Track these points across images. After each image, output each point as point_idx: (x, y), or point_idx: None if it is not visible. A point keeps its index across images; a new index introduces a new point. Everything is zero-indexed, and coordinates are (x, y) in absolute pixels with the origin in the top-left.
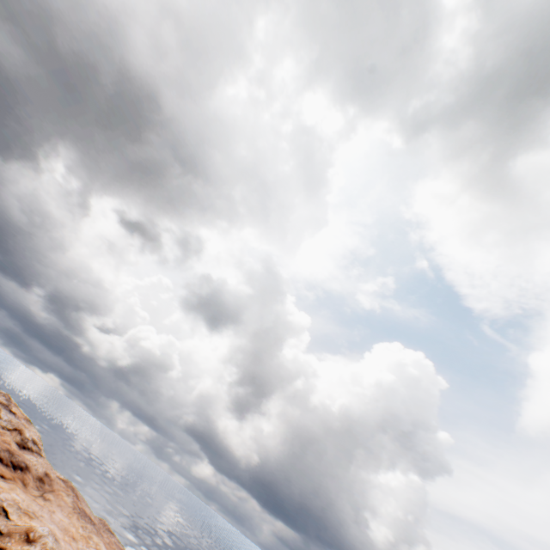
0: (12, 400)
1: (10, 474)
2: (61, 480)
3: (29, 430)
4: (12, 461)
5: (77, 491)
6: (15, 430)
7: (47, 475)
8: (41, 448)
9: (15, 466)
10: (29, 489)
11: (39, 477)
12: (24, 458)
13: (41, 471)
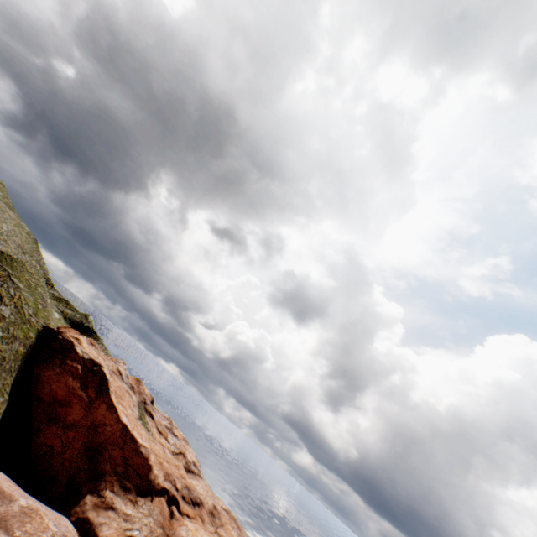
0: (173, 423)
1: (192, 512)
2: (225, 511)
3: (188, 451)
4: (190, 497)
5: (237, 520)
6: (180, 453)
7: (215, 508)
8: (199, 469)
9: (193, 502)
10: (206, 525)
11: (210, 510)
12: (197, 492)
13: (210, 504)
